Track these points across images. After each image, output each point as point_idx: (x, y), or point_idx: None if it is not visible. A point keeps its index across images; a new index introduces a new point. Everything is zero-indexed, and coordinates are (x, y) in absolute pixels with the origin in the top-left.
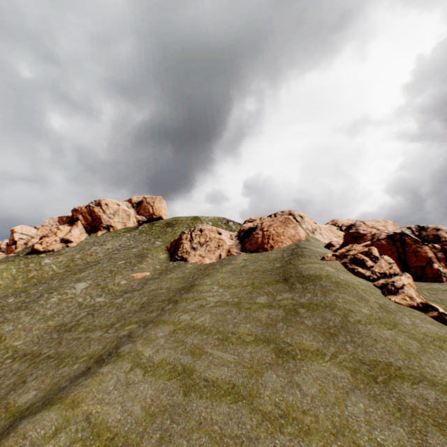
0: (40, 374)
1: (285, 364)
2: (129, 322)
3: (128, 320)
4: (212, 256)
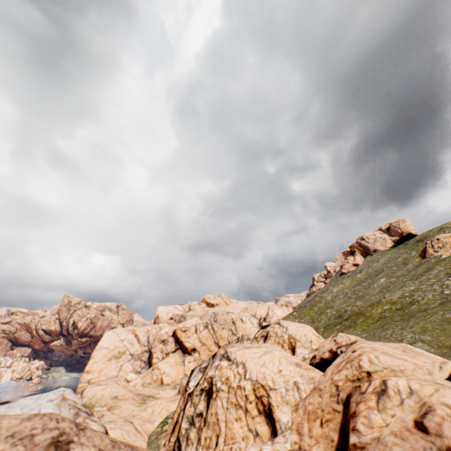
0: (387, 293)
1: (447, 277)
2: (406, 282)
3: (405, 282)
4: (446, 253)
